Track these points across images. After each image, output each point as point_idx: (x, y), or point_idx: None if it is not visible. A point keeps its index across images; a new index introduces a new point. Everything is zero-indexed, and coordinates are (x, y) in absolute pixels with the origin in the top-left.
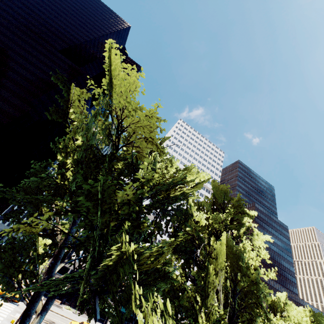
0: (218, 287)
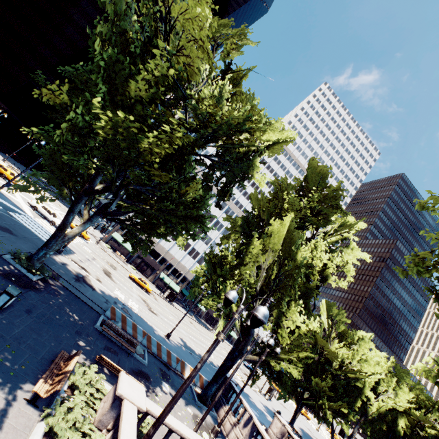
0: (260, 263)
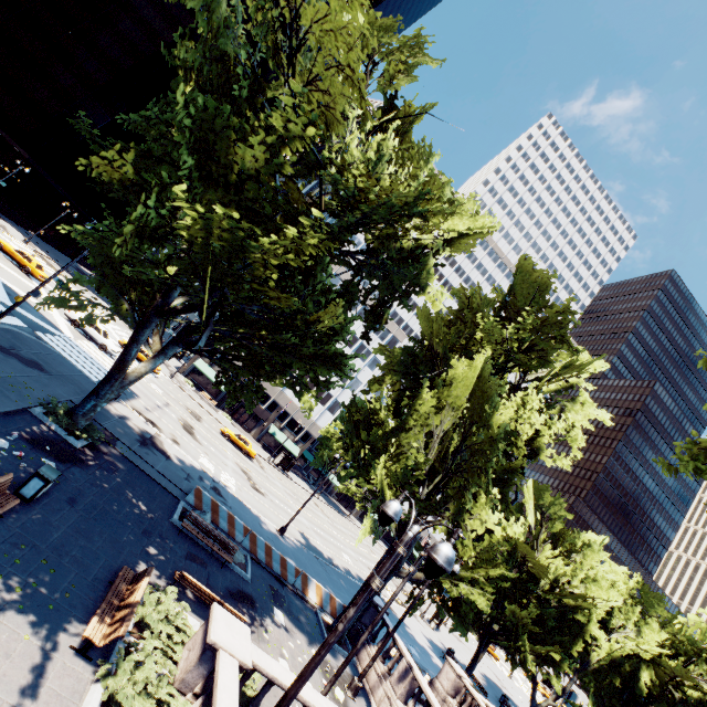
0: (433, 429)
